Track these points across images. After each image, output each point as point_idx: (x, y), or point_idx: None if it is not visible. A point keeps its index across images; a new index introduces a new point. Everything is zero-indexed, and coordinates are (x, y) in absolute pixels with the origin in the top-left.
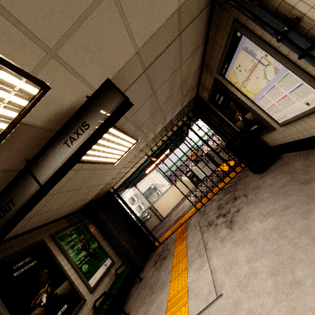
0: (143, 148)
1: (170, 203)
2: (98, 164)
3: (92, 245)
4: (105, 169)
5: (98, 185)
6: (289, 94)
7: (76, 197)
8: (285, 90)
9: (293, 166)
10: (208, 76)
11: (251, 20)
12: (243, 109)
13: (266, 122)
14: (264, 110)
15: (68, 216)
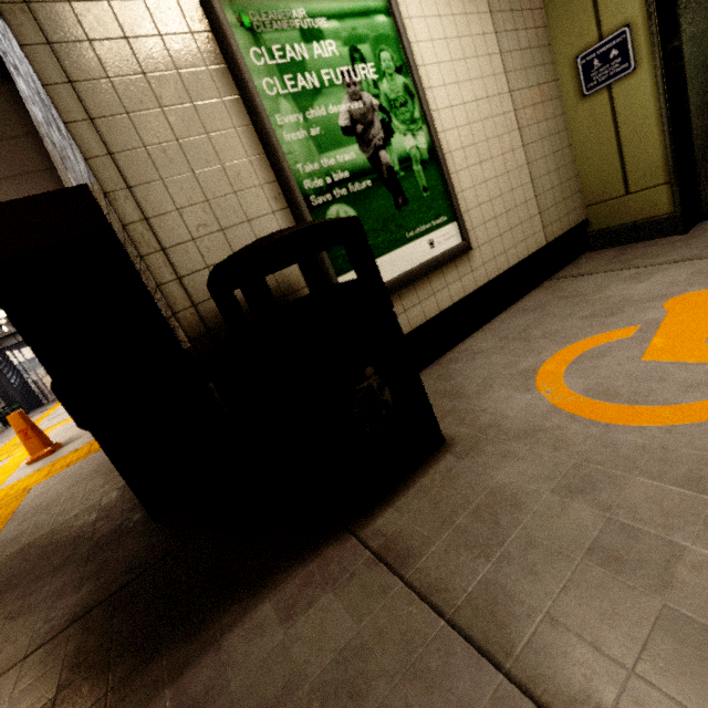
0: None
1: None
2: None
3: None
4: None
5: None
6: None
7: None
8: None
9: None
10: None
11: None
12: None
13: None
14: None
15: None
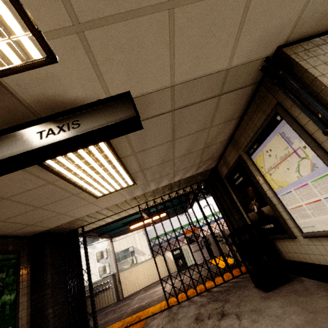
0: (138, 196)
1: (140, 280)
2: (77, 188)
3: (5, 296)
4: (83, 199)
5: (66, 215)
6: (324, 200)
7: (30, 217)
8: (320, 193)
9: (313, 301)
10: (234, 152)
11: (297, 105)
12: (262, 199)
13: (286, 225)
14: (287, 209)
15: (7, 238)
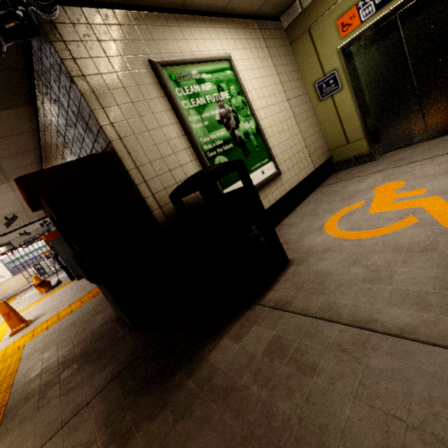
0: None
1: (9, 289)
2: None
3: None
4: None
5: None
6: None
7: None
8: None
9: None
10: None
11: None
12: None
13: None
14: None
15: None
